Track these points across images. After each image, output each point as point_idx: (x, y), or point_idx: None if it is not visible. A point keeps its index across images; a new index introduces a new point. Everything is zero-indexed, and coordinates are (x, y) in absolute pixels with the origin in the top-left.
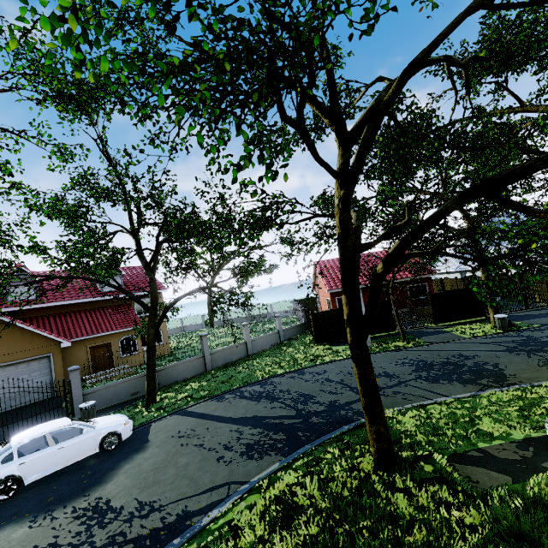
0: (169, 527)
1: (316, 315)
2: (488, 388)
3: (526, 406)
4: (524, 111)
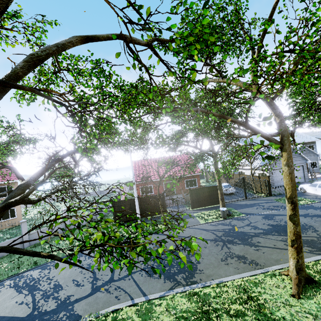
0: None
1: (115, 203)
2: (177, 286)
3: (182, 317)
4: (224, 82)
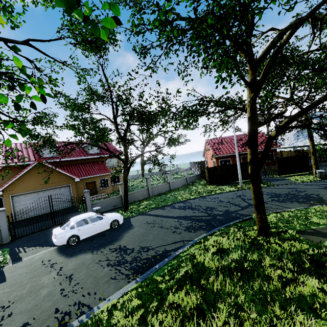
0: (160, 255)
1: (209, 169)
2: (314, 205)
3: None
4: None
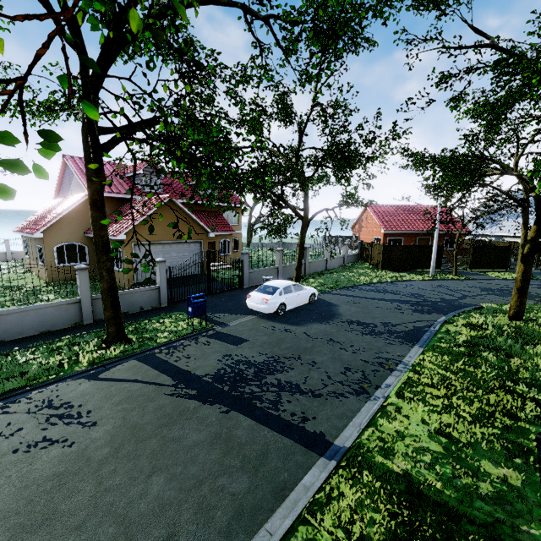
0: (416, 330)
1: (386, 247)
2: None
3: None
4: None
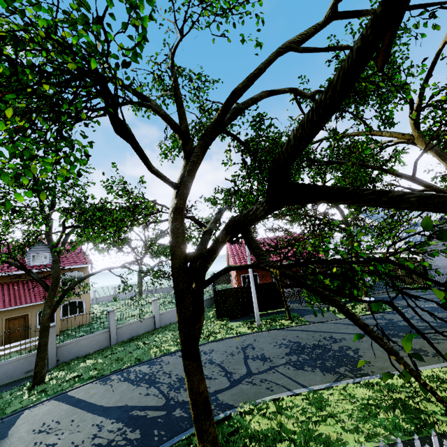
0: None
1: (218, 292)
2: (343, 378)
3: (369, 404)
4: (372, 135)
